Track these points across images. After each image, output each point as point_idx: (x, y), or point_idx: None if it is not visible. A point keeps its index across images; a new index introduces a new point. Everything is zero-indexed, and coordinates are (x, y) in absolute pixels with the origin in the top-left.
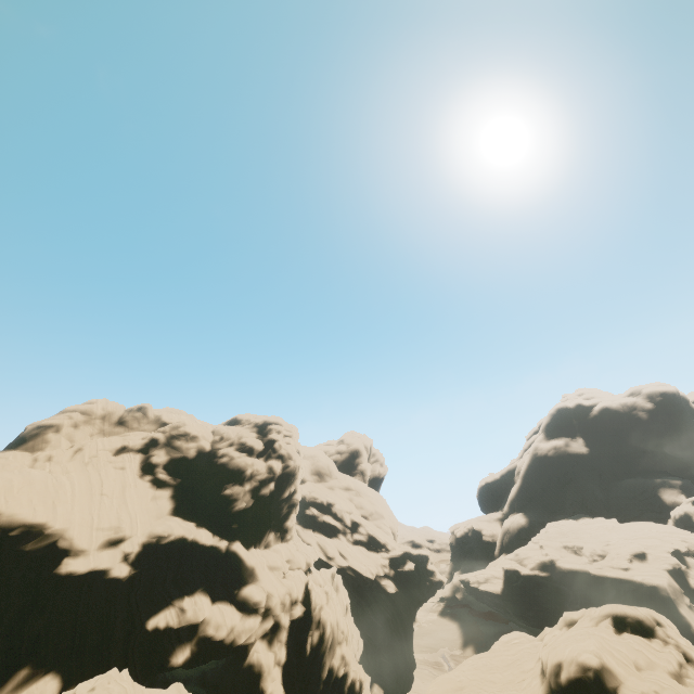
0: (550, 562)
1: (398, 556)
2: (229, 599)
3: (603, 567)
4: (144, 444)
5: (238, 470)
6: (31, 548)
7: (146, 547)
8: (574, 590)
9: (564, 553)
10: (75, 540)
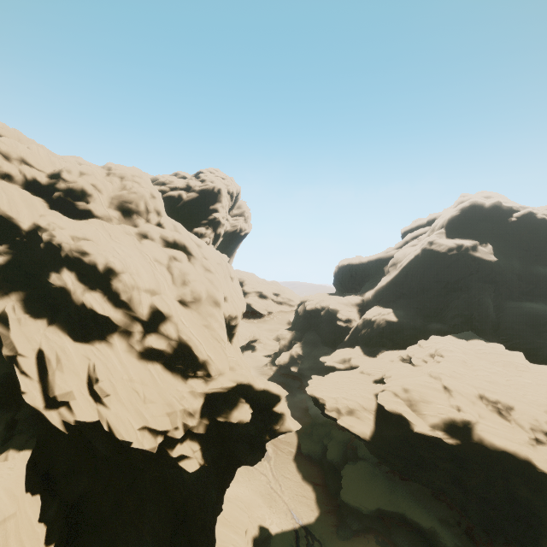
0: (464, 423)
1: (225, 391)
2: None
3: None
4: None
5: None
6: None
7: None
8: (492, 475)
9: (483, 410)
10: None
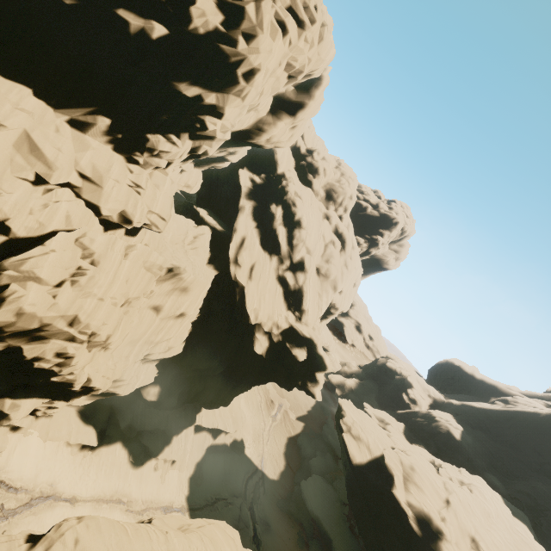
0: (437, 530)
1: (301, 334)
2: None
3: None
4: None
5: None
6: None
7: None
8: None
9: (465, 545)
10: None
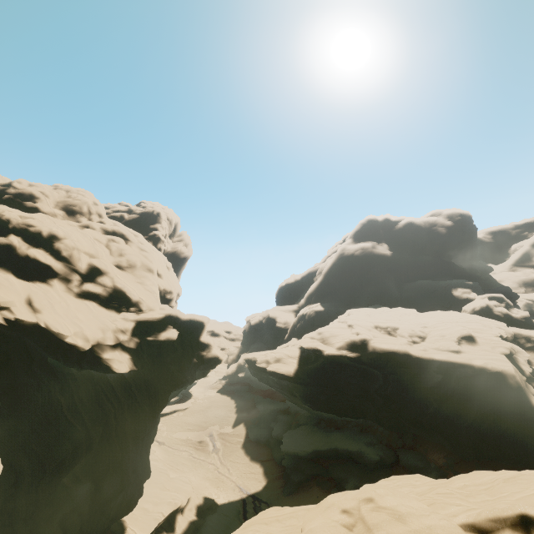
0: (362, 341)
1: (154, 320)
2: None
3: (427, 349)
4: None
5: None
6: None
7: None
8: (386, 374)
9: (377, 333)
10: None
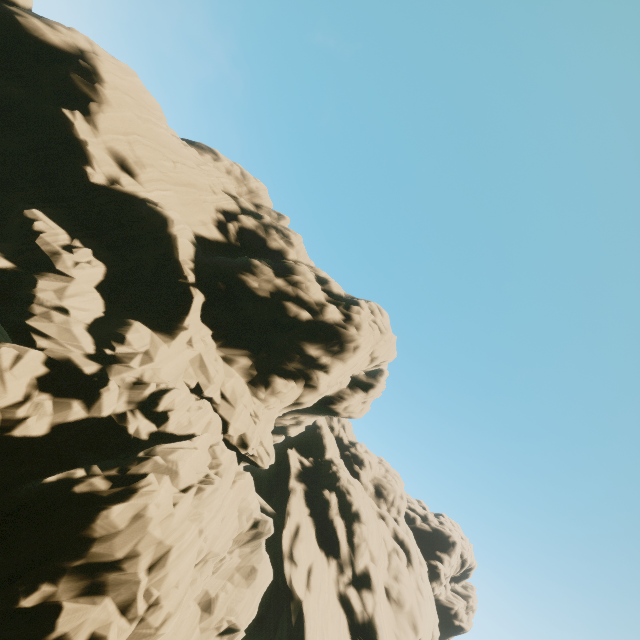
0: None
1: None
2: (115, 314)
3: None
4: (251, 210)
5: (290, 267)
6: (75, 80)
7: (138, 200)
8: None
9: None
10: (103, 114)
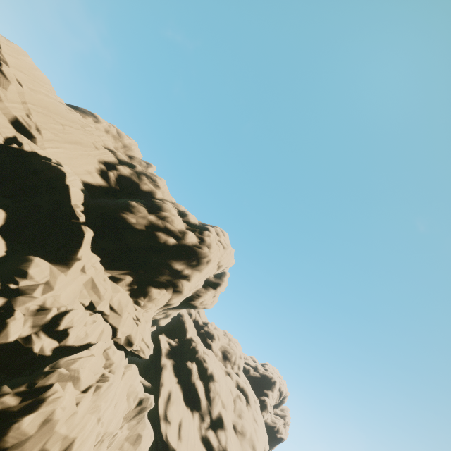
0: None
1: None
2: (15, 251)
3: None
4: (126, 161)
5: (159, 206)
6: None
7: (33, 156)
8: None
9: None
10: None
